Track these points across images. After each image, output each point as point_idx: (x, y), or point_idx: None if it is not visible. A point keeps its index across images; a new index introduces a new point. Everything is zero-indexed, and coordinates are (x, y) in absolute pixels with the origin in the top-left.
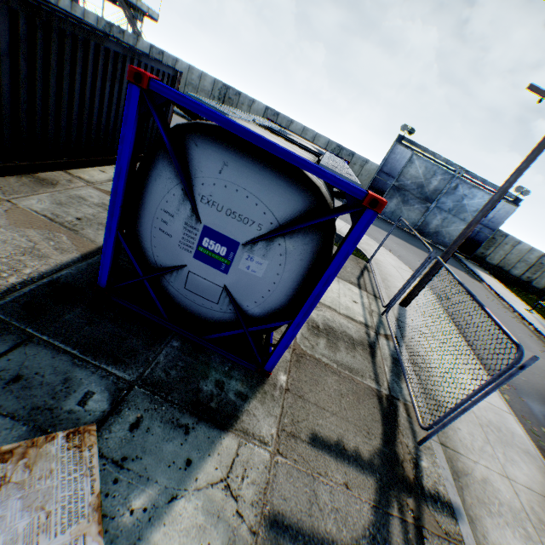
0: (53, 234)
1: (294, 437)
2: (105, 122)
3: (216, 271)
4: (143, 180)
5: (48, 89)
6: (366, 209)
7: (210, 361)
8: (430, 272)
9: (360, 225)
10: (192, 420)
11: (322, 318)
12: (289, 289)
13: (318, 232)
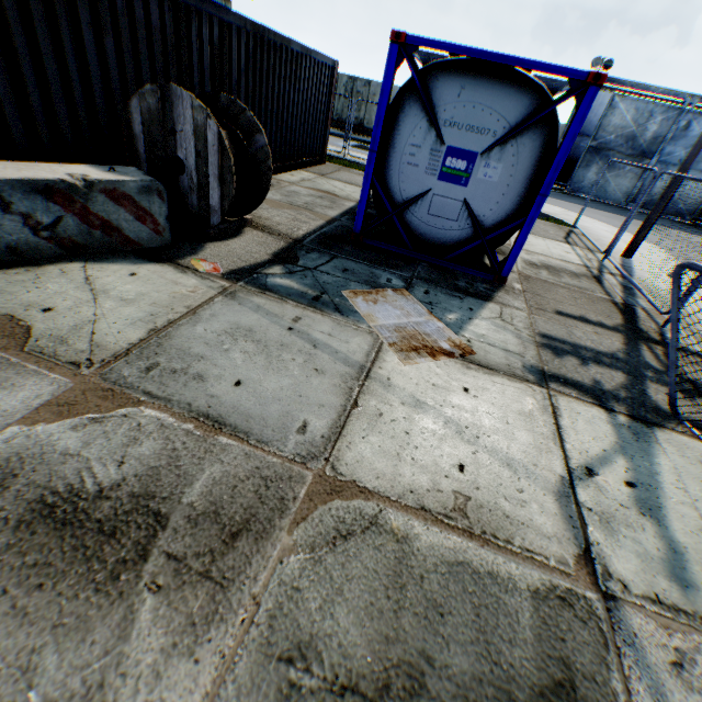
0: (299, 212)
1: (541, 310)
2: (289, 126)
3: (457, 187)
4: (391, 127)
5: (260, 99)
6: (589, 87)
7: (455, 274)
8: (657, 205)
9: (585, 103)
10: (461, 295)
11: (537, 260)
12: (521, 190)
13: (544, 127)
